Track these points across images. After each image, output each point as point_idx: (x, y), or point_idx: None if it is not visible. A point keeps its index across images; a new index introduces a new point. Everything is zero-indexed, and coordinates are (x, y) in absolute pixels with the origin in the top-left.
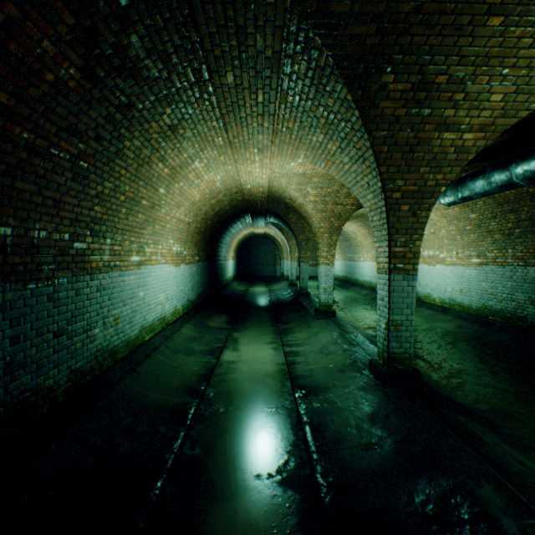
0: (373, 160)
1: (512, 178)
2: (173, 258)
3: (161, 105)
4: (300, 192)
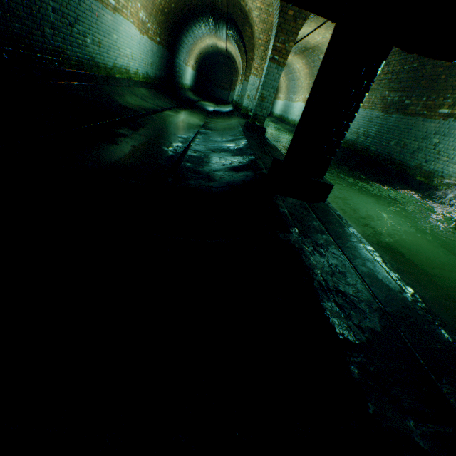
0: None
1: None
2: (139, 24)
3: None
4: None
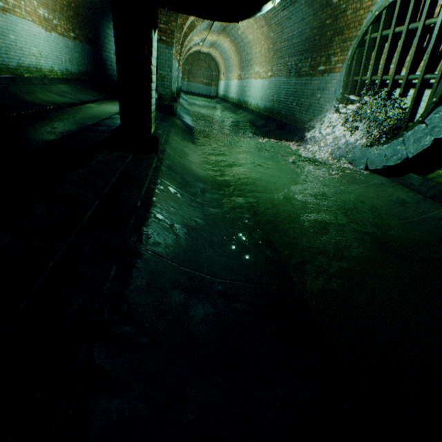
0: None
1: None
2: (41, 21)
3: None
4: None
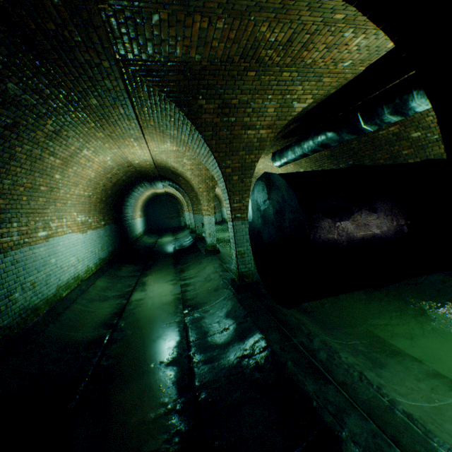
0: (208, 149)
1: (303, 151)
2: (79, 227)
3: (43, 120)
4: (179, 163)
